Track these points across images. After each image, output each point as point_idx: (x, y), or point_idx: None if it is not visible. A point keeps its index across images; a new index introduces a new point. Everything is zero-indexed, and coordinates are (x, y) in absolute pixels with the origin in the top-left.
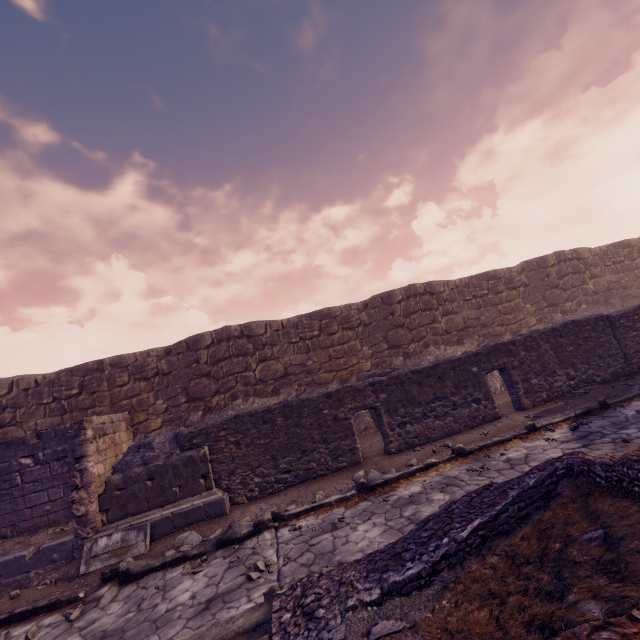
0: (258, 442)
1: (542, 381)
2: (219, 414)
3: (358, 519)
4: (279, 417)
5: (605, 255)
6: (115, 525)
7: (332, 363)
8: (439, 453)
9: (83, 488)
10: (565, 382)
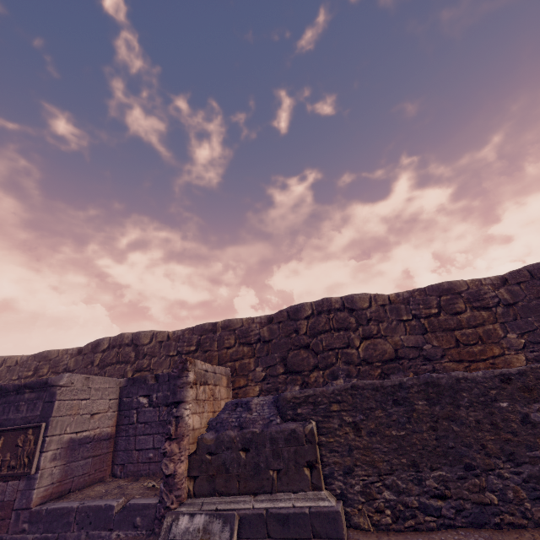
0: (387, 432)
1: None
2: None
3: None
4: (418, 399)
5: None
6: (200, 502)
7: (461, 350)
8: None
9: (176, 440)
10: None
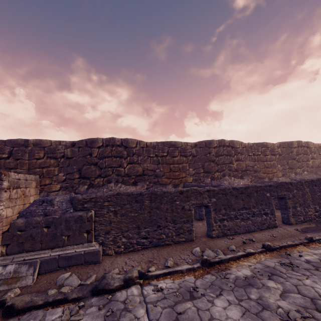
0: (129, 214)
1: (302, 209)
2: (98, 189)
3: (211, 292)
4: (147, 200)
5: (320, 148)
6: (11, 257)
7: (171, 173)
8: (250, 245)
9: None
10: (313, 212)
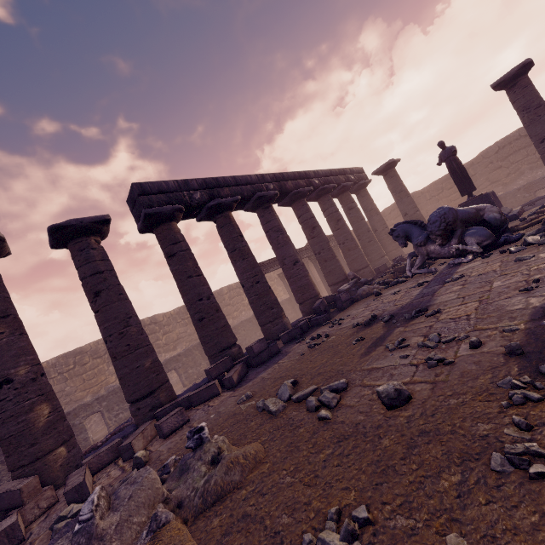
0: None
1: (195, 370)
2: None
3: None
4: None
5: None
6: None
7: (86, 384)
8: None
9: None
10: (206, 367)
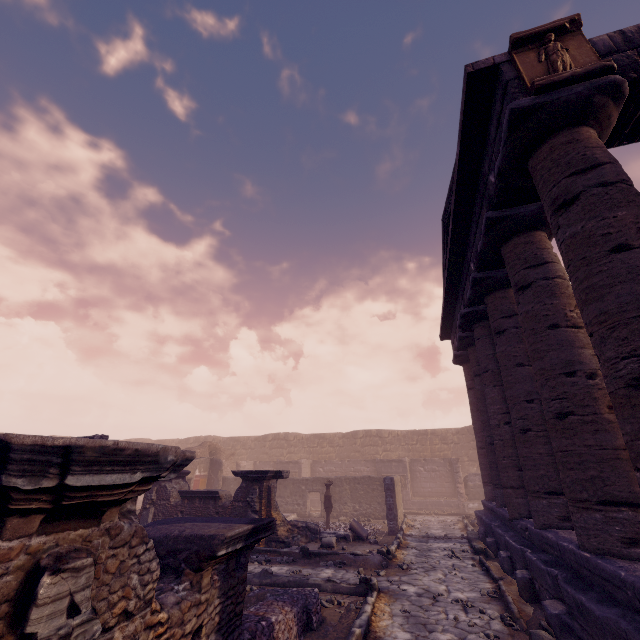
0: None
1: None
2: None
3: None
4: None
5: None
6: (472, 501)
7: None
8: None
9: (460, 483)
10: None
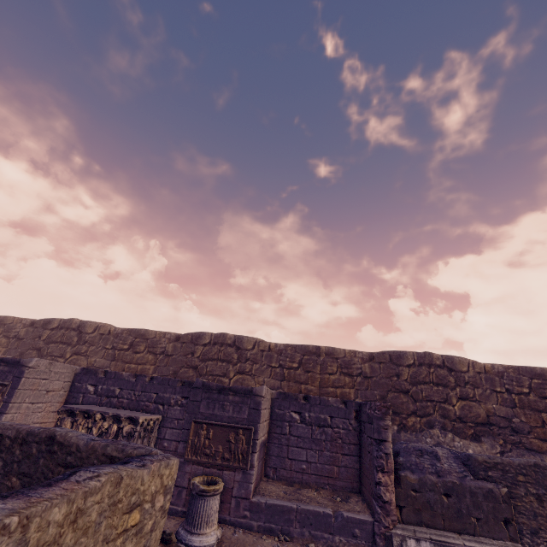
0: None
1: None
2: (417, 437)
3: None
4: None
5: None
6: (411, 528)
7: (546, 431)
8: None
9: (386, 473)
10: None
